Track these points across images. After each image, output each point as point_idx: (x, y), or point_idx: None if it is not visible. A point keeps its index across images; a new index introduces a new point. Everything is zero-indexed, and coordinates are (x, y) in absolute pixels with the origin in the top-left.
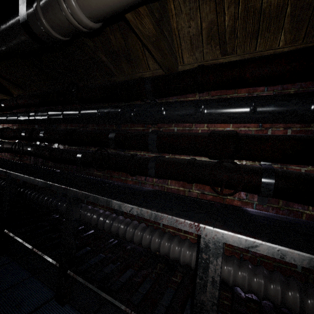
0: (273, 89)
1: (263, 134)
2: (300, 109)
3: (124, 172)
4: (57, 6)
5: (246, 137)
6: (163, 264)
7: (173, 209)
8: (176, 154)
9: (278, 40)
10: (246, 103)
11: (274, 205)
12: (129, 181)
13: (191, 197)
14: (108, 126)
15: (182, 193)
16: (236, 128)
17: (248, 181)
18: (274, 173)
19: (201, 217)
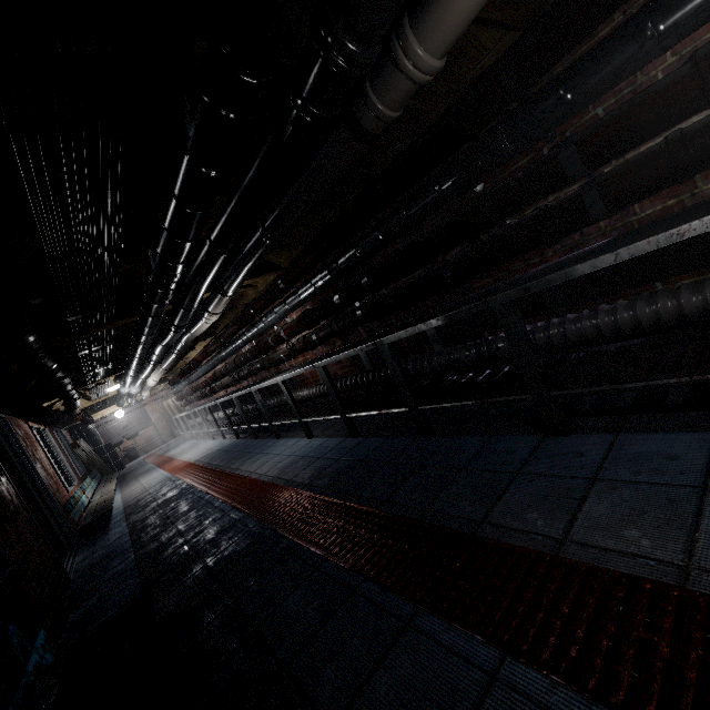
0: None
1: None
2: None
3: (532, 251)
4: (400, 79)
5: None
6: (697, 343)
7: (689, 219)
8: (626, 153)
9: None
10: None
11: None
12: (551, 258)
13: (705, 201)
14: (457, 202)
15: (676, 208)
16: None
17: None
18: None
19: None
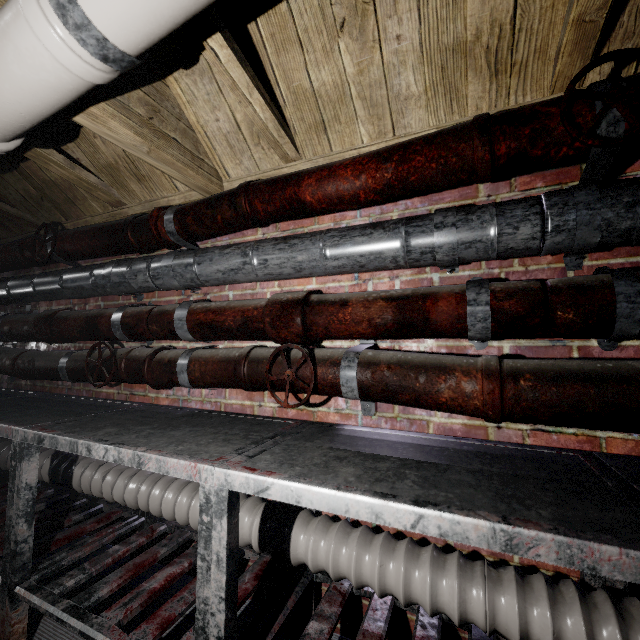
0: (369, 213)
1: (347, 293)
2: (387, 248)
3: None
4: None
5: (318, 302)
6: None
7: (187, 443)
8: (235, 341)
9: (359, 135)
10: (313, 244)
11: (388, 414)
12: (163, 400)
13: (258, 418)
14: (121, 298)
15: (249, 410)
16: (322, 285)
17: (324, 378)
18: (359, 360)
19: (222, 451)
